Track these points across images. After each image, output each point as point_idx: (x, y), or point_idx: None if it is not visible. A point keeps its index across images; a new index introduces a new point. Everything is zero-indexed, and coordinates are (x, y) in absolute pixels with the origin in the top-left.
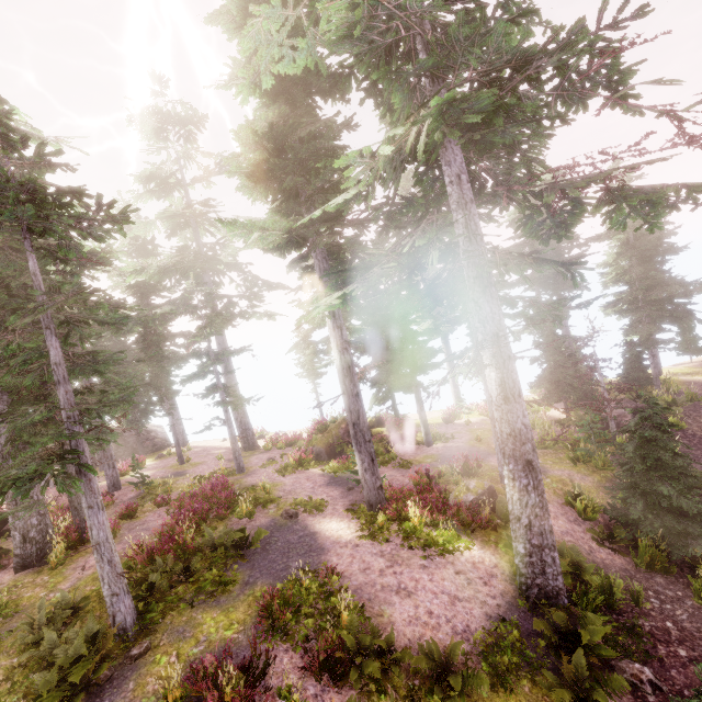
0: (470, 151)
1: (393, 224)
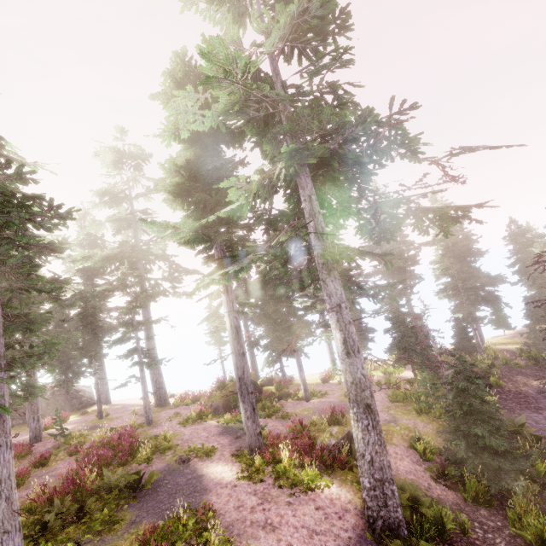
0: (317, 181)
1: (272, 227)
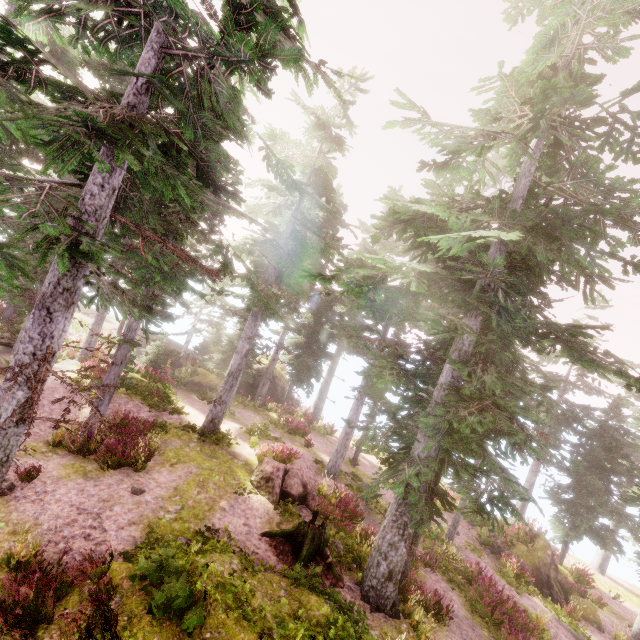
0: None
1: None
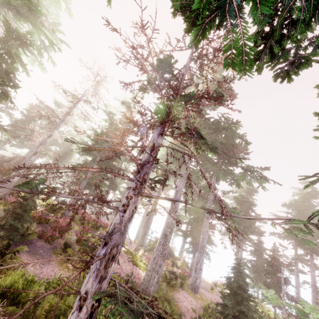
0: None
1: None
